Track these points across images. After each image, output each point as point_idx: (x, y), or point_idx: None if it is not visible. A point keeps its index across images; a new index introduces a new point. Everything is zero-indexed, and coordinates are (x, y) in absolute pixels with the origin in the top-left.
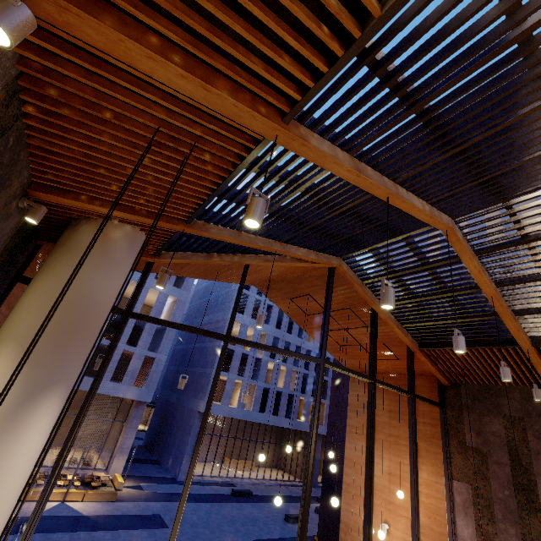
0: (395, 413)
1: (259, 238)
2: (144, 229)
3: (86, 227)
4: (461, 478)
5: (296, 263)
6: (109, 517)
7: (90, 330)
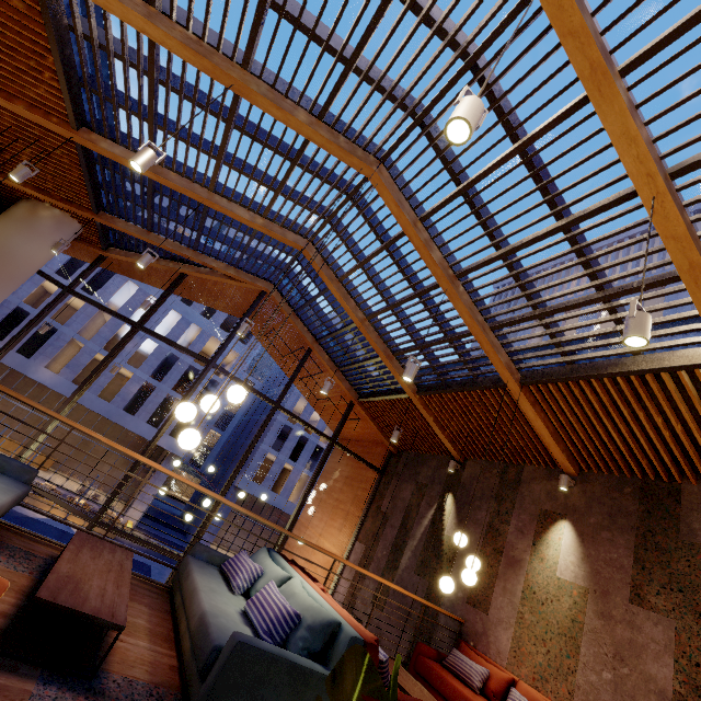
0: (349, 479)
1: (170, 242)
2: (75, 217)
3: (24, 204)
4: (362, 540)
5: (225, 279)
6: None
7: (4, 273)
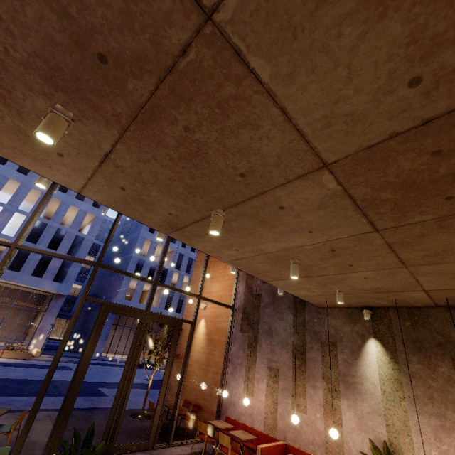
0: None
1: None
2: None
3: None
4: None
5: None
6: (23, 364)
7: None
